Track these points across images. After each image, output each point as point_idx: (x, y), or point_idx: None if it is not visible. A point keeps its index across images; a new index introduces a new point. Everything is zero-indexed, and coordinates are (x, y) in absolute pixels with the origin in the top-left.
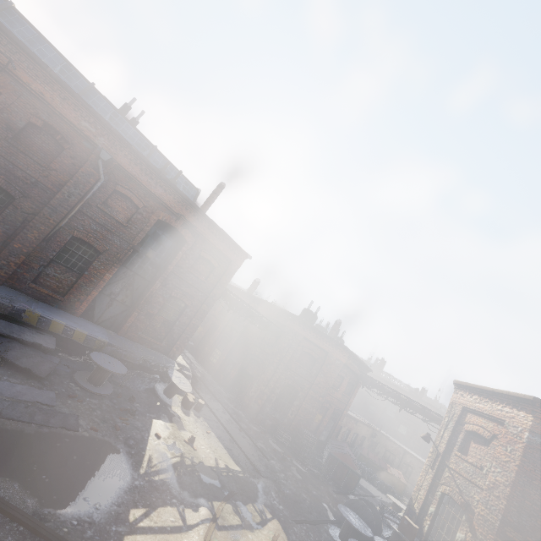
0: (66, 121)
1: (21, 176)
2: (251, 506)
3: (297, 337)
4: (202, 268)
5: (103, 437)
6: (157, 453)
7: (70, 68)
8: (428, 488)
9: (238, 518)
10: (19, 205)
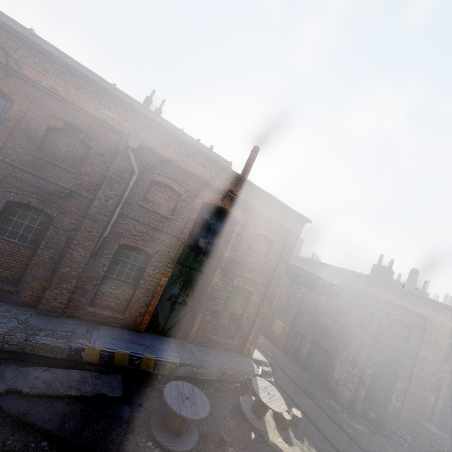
0: (86, 114)
1: (54, 190)
2: None
3: (377, 302)
4: (259, 246)
5: None
6: None
7: (92, 76)
8: None
9: None
10: (58, 224)
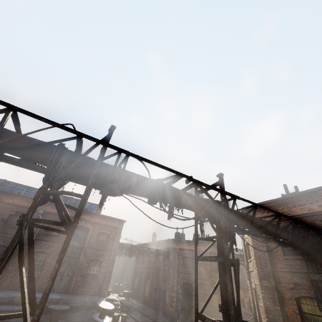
0: (24, 207)
1: (9, 236)
2: None
3: (176, 251)
4: (103, 238)
5: None
6: None
7: (29, 188)
8: (250, 292)
9: None
10: None
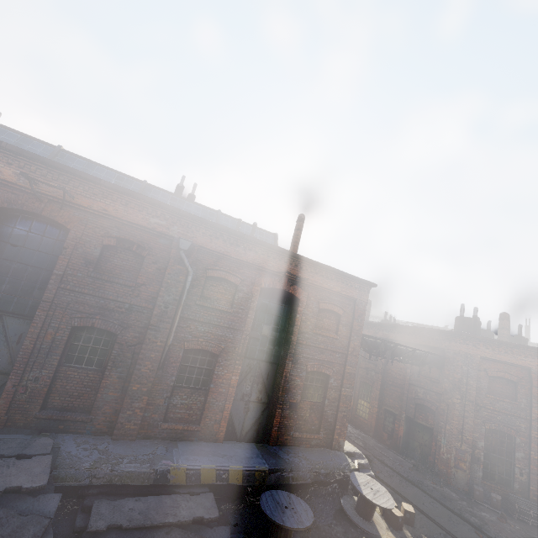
0: (135, 227)
1: (114, 307)
2: None
3: (470, 360)
4: (326, 322)
5: None
6: None
7: (122, 177)
8: None
9: None
10: (122, 340)
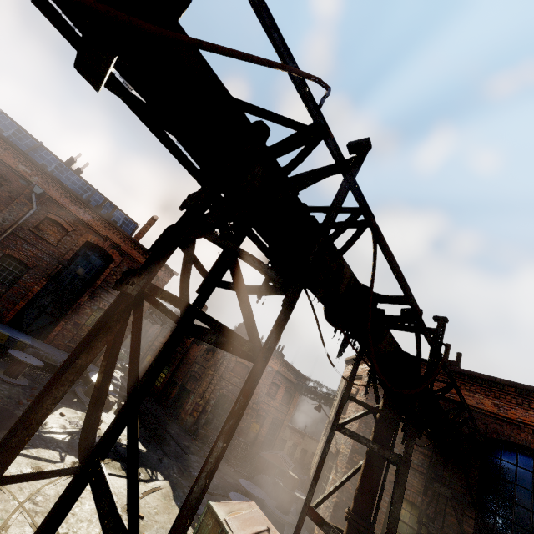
0: (6, 165)
1: None
2: (143, 469)
3: None
4: None
5: (3, 405)
6: (56, 423)
7: (22, 132)
8: (320, 452)
9: (124, 472)
10: None
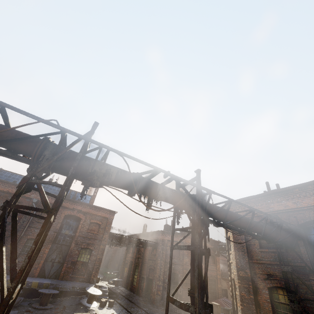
0: None
1: None
2: None
3: (164, 242)
4: (94, 228)
5: None
6: None
7: None
8: (230, 282)
9: None
10: None
